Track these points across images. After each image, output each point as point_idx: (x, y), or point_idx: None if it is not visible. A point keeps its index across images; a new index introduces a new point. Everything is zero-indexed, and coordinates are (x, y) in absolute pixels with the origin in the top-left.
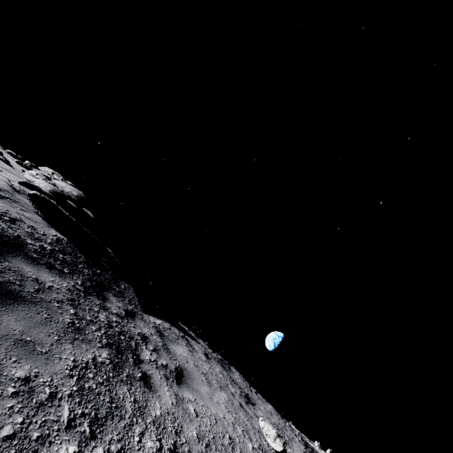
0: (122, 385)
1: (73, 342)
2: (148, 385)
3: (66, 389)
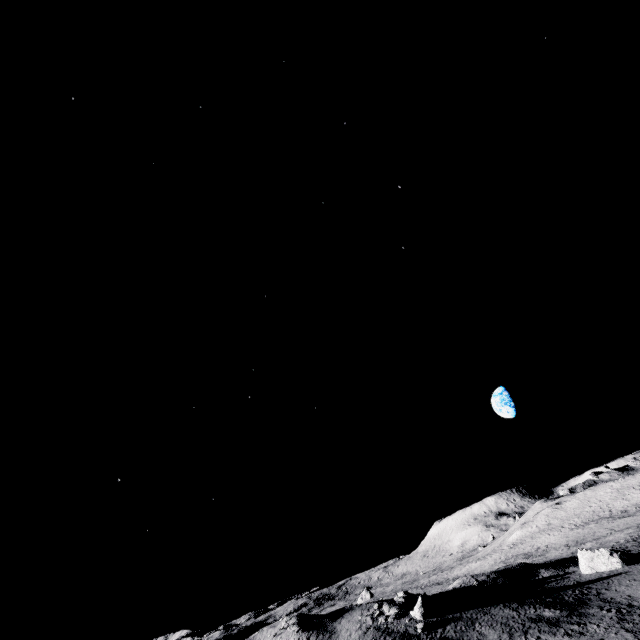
0: (335, 635)
1: (328, 637)
2: (338, 632)
3: (331, 639)
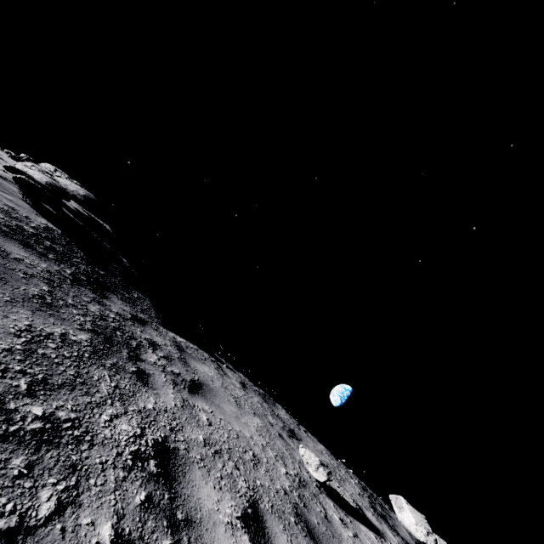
0: (102, 369)
1: (34, 311)
2: (144, 381)
3: (2, 343)
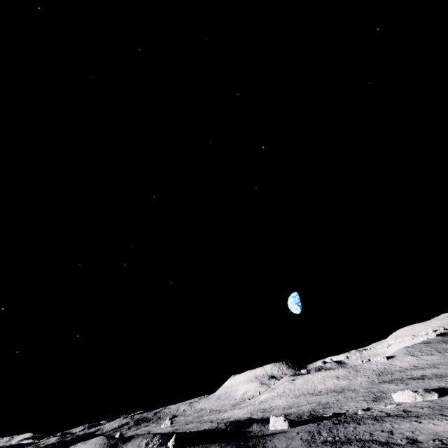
0: None
1: None
2: None
3: None
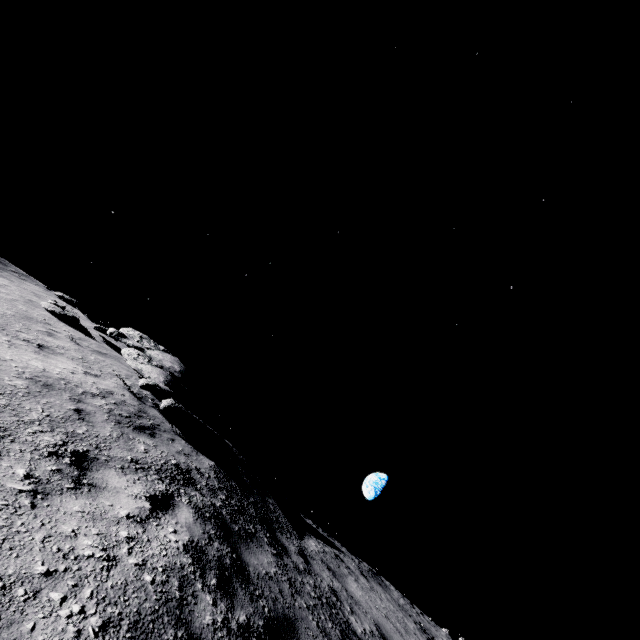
0: None
1: None
2: None
3: None
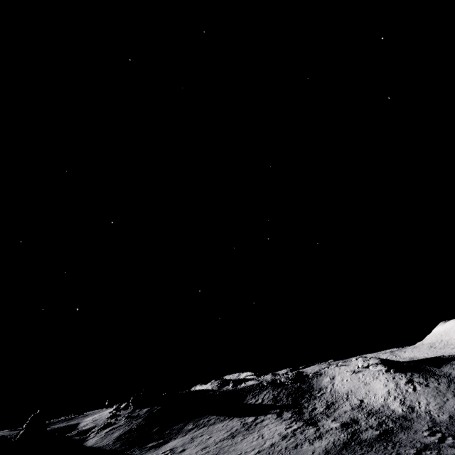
0: None
1: (448, 382)
2: None
3: None
